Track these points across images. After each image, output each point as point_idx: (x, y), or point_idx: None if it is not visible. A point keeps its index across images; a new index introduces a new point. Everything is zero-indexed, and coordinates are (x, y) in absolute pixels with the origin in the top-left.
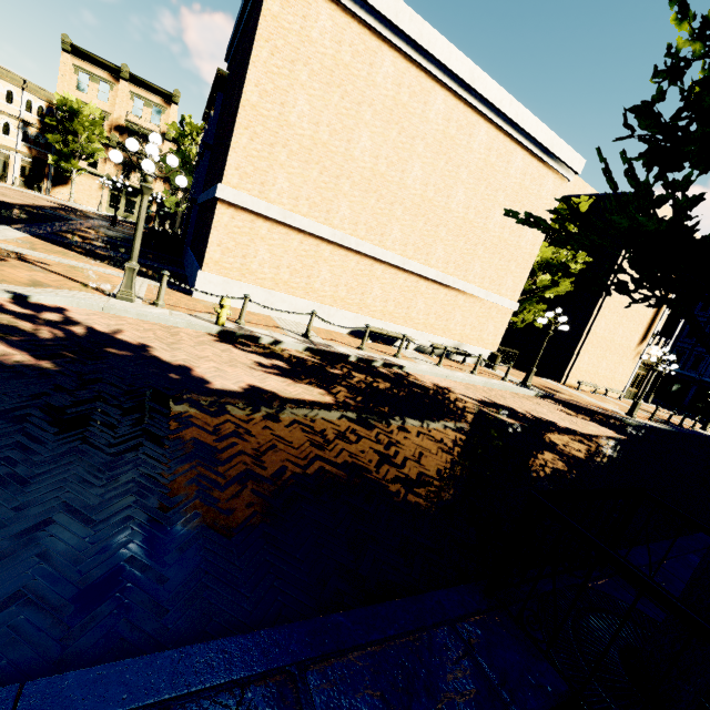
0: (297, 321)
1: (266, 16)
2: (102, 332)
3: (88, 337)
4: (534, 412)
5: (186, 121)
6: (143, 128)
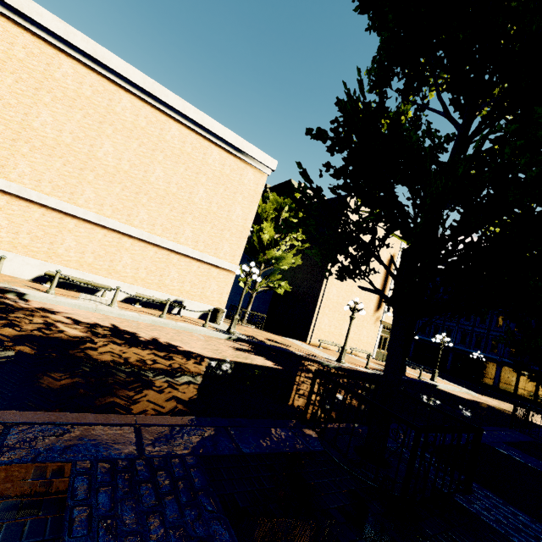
0: None
1: None
2: None
3: None
4: (170, 339)
5: None
6: None
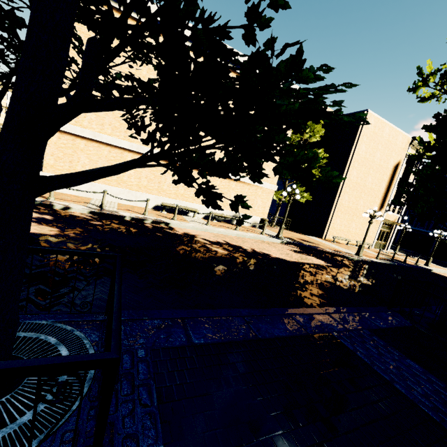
0: (114, 201)
1: None
2: None
3: None
4: (259, 249)
5: None
6: None
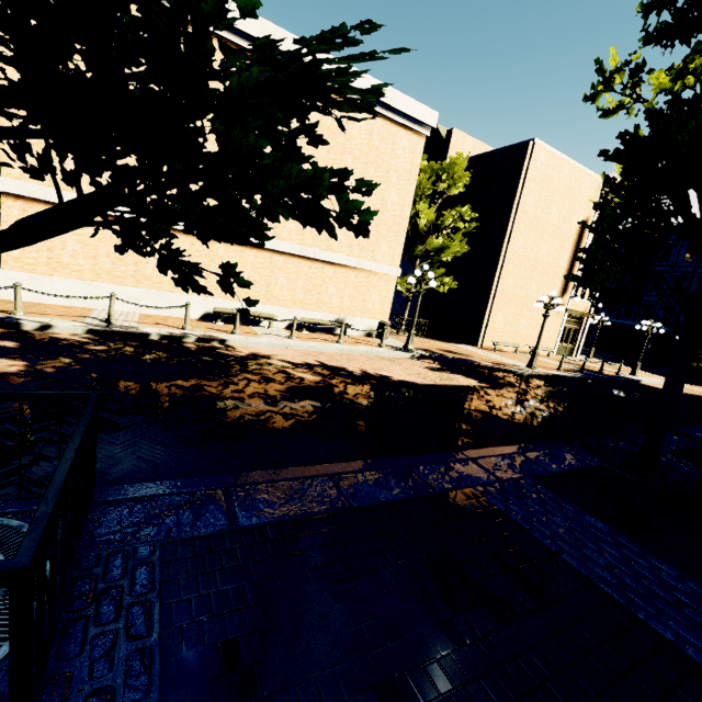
0: (133, 311)
1: None
2: None
3: None
4: (375, 370)
5: None
6: None
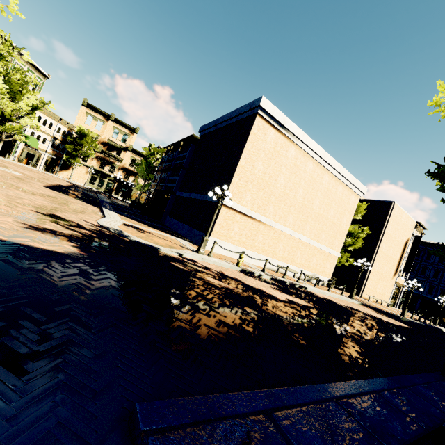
0: (246, 261)
1: (252, 134)
2: (220, 272)
3: (222, 275)
4: (369, 313)
5: (152, 147)
6: (117, 144)
